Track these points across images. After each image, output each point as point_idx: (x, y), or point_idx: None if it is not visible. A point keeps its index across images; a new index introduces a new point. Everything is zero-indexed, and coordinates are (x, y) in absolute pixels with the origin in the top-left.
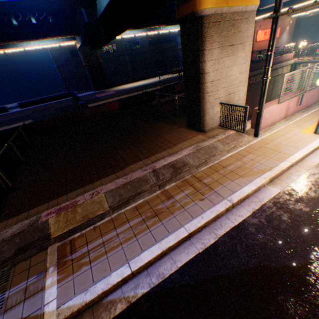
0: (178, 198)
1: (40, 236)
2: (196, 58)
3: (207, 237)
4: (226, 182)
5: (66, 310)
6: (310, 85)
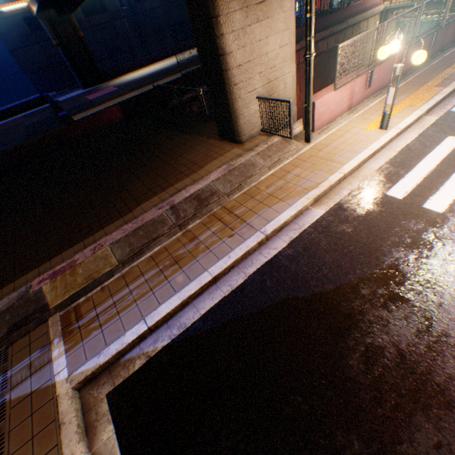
0: (203, 238)
1: (35, 308)
2: (209, 30)
3: (235, 278)
4: (262, 210)
5: (79, 375)
6: None
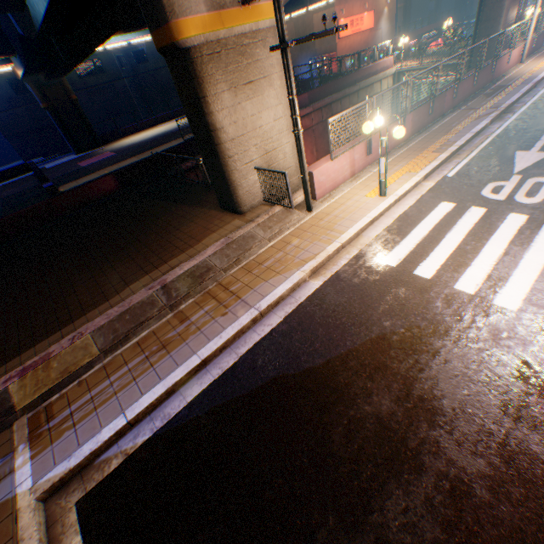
0: (195, 318)
1: None
2: (199, 108)
3: (227, 359)
4: (259, 285)
5: (46, 483)
6: (385, 123)
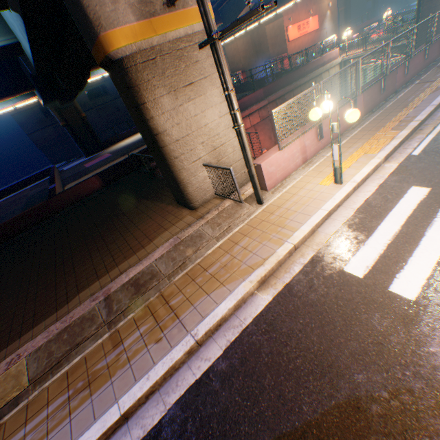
0: (128, 343)
1: None
2: (140, 114)
3: (152, 411)
4: (200, 299)
5: None
6: (335, 106)
